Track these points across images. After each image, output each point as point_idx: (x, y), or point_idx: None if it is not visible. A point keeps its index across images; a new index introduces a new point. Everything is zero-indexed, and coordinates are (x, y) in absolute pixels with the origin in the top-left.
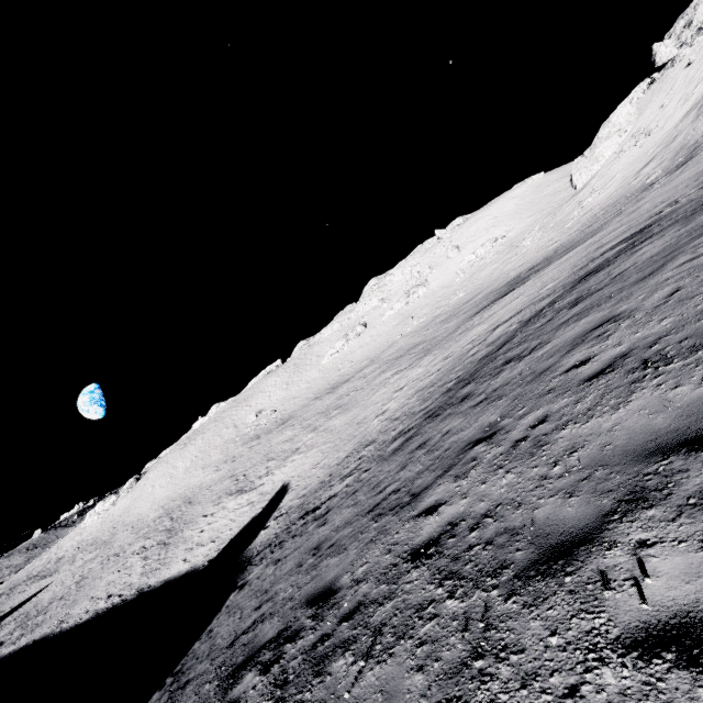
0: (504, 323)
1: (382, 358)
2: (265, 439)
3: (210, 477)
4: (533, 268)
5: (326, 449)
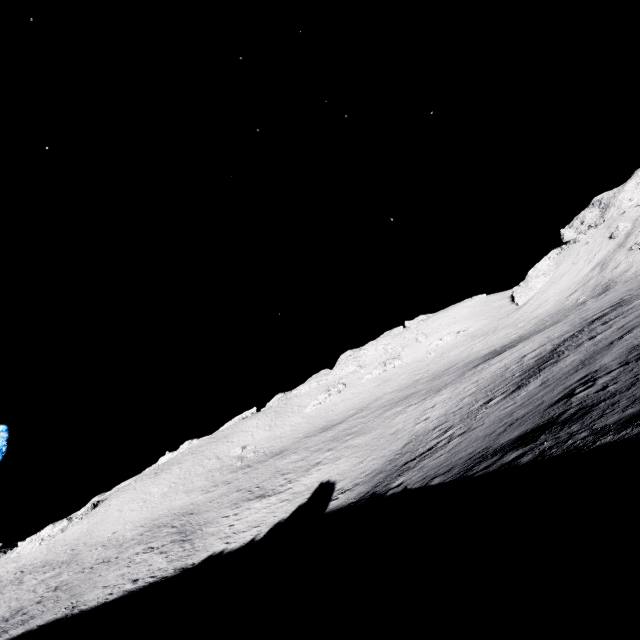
0: (532, 352)
1: (374, 406)
2: (262, 465)
3: (202, 496)
4: (507, 345)
5: (362, 454)
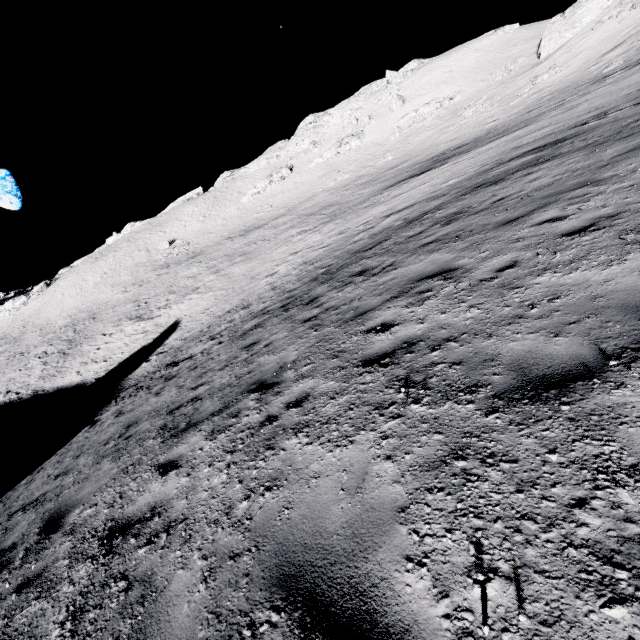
0: (396, 213)
1: (298, 210)
2: (173, 270)
3: (117, 297)
4: (460, 147)
5: (219, 296)
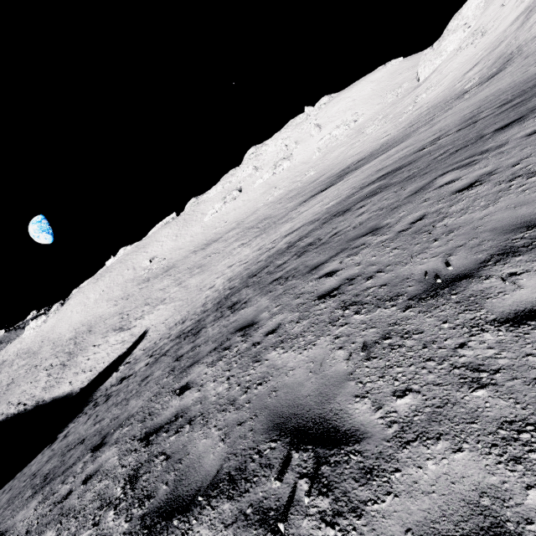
0: (290, 234)
1: (244, 224)
2: (151, 284)
3: (109, 310)
4: (359, 162)
5: (177, 307)
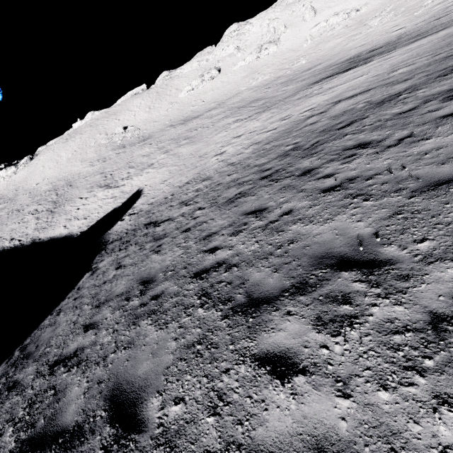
0: (348, 99)
1: (228, 104)
2: (129, 150)
3: (86, 169)
4: (374, 50)
5: (173, 171)
